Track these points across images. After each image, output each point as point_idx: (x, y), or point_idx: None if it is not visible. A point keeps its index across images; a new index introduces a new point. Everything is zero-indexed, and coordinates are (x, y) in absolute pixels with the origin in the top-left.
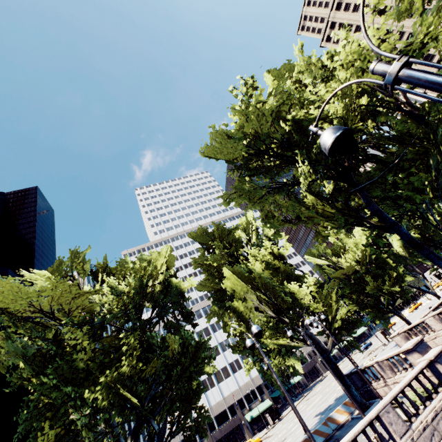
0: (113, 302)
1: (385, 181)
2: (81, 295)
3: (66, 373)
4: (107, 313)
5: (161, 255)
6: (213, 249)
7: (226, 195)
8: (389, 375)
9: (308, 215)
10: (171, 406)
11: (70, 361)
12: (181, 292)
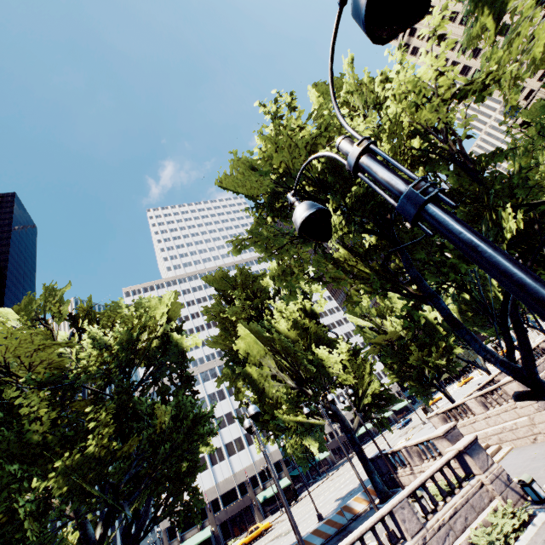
0: (93, 358)
1: (431, 241)
2: (46, 348)
3: (13, 448)
4: (81, 372)
5: (162, 302)
6: (231, 298)
7: (238, 240)
8: (416, 462)
9: (334, 275)
10: (156, 488)
11: (19, 433)
12: (183, 350)
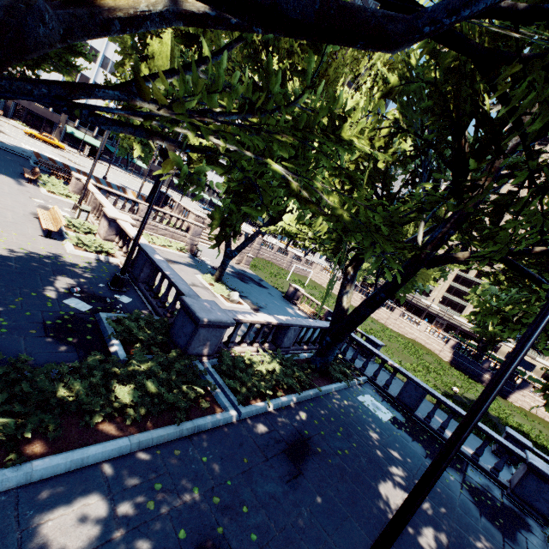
0: None
1: None
2: None
3: None
4: None
5: None
6: None
7: None
8: (176, 212)
9: None
10: None
11: None
12: None
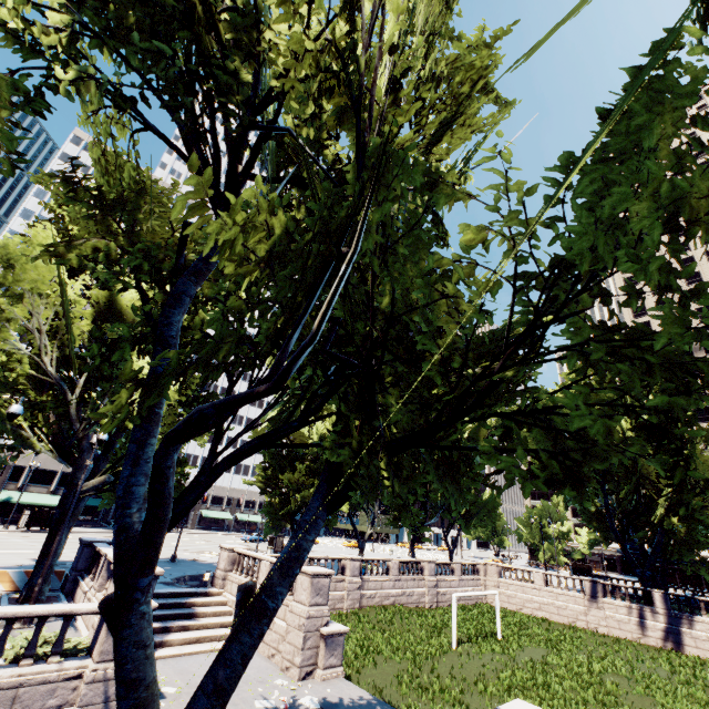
0: None
1: None
2: None
3: None
4: None
5: None
6: None
7: None
8: (97, 584)
9: None
10: None
11: None
12: None
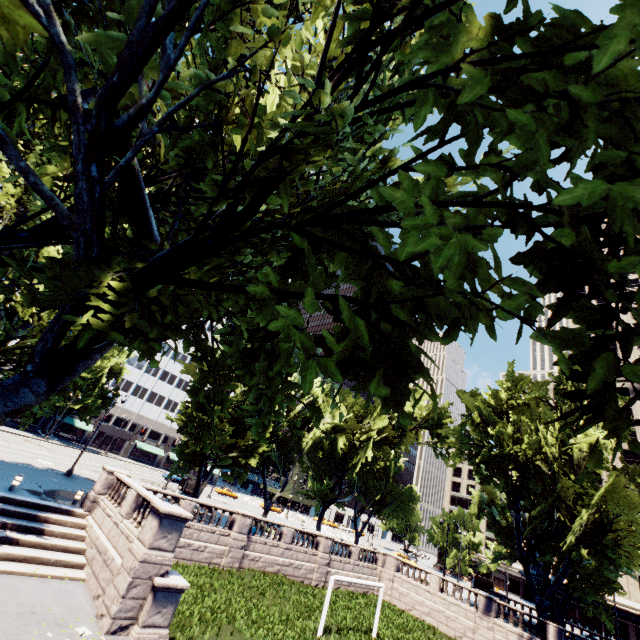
0: None
1: None
2: None
3: None
4: None
5: None
6: None
7: None
8: None
9: None
10: None
11: None
12: None
